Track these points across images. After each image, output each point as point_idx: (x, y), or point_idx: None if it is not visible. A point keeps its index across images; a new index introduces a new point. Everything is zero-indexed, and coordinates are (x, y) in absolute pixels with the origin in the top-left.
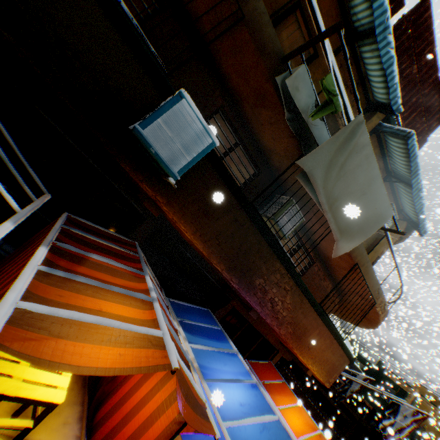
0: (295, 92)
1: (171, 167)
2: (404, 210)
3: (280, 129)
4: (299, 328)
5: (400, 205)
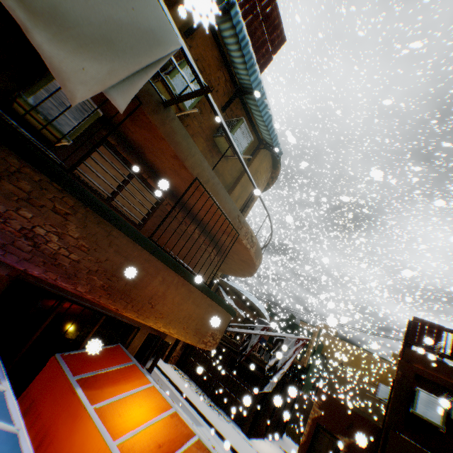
0: None
1: None
2: (263, 136)
3: None
4: (121, 279)
5: (261, 134)
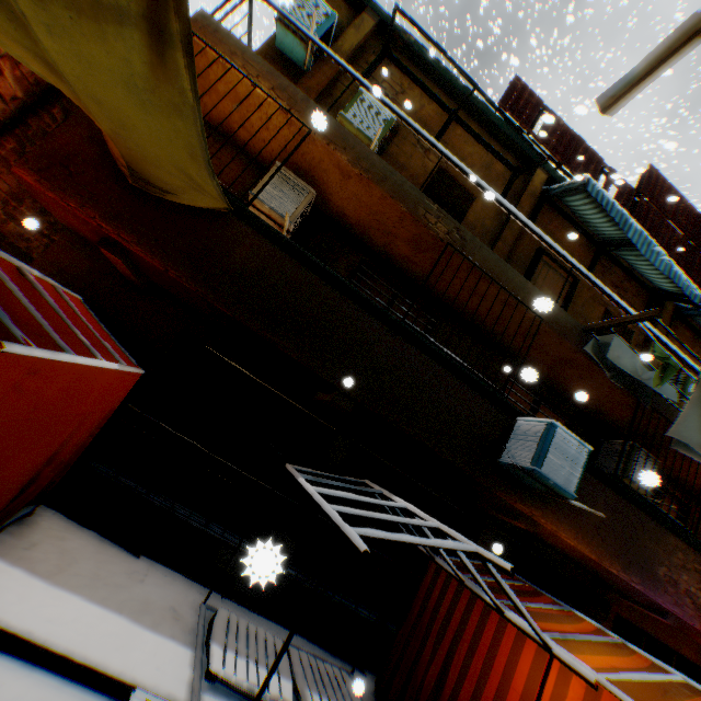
0: (616, 360)
1: (568, 490)
2: None
3: (595, 382)
4: None
5: None
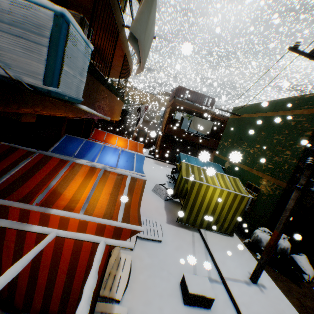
0: None
1: (79, 98)
2: None
3: None
4: (112, 109)
5: None
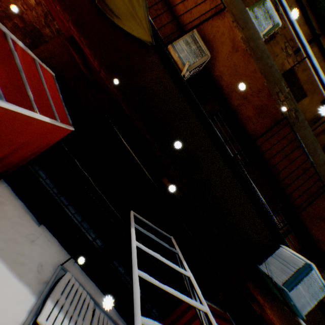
0: None
1: (301, 311)
2: None
3: None
4: None
5: None
